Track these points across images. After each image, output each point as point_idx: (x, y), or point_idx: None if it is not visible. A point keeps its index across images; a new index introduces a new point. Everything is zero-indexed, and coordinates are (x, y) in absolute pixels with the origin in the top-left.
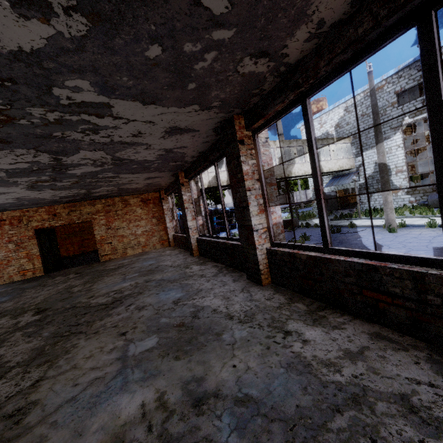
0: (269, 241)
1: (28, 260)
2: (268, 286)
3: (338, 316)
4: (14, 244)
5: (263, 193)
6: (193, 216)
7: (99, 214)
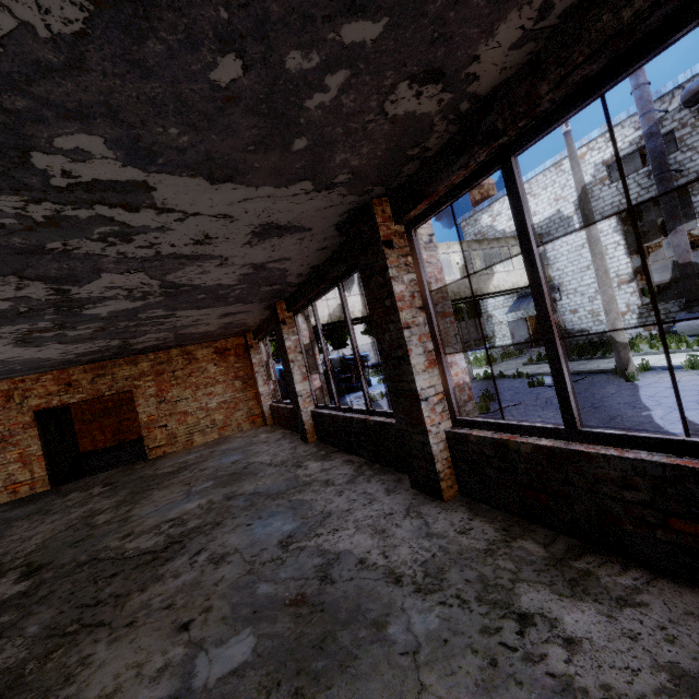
0: (449, 416)
1: (21, 465)
2: (455, 501)
3: (617, 572)
4: None
5: (432, 331)
6: (304, 374)
7: (145, 378)
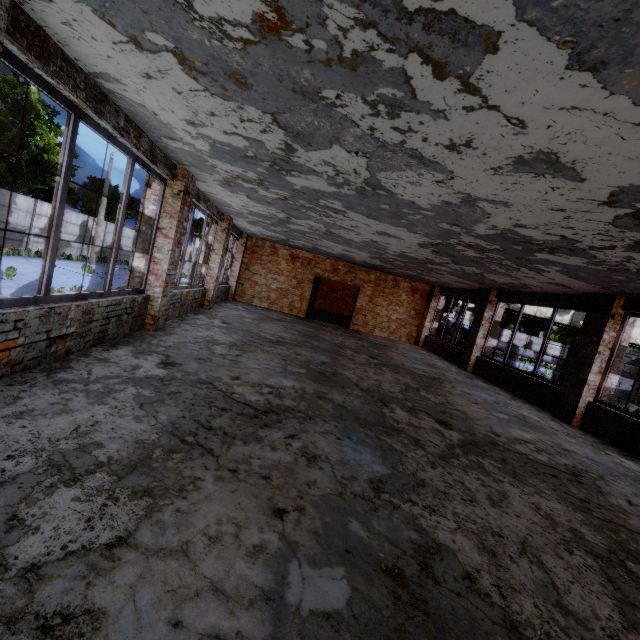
0: (593, 397)
1: (299, 299)
2: (576, 428)
3: None
4: (297, 281)
5: (609, 360)
6: (484, 335)
7: (369, 284)
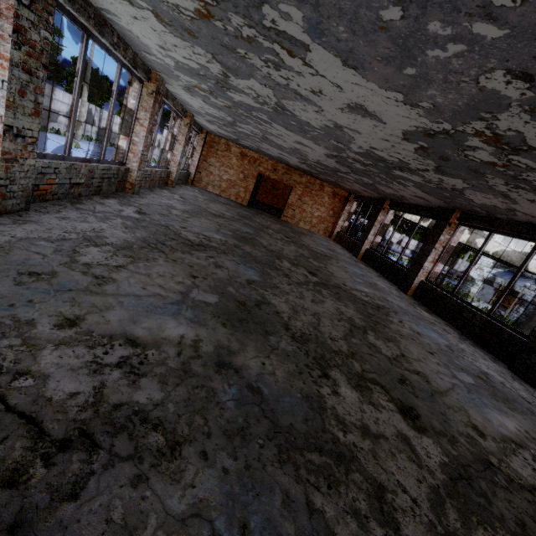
0: (425, 277)
1: (244, 190)
2: (409, 296)
3: (437, 317)
4: (243, 176)
5: (440, 254)
6: (375, 233)
7: (300, 185)
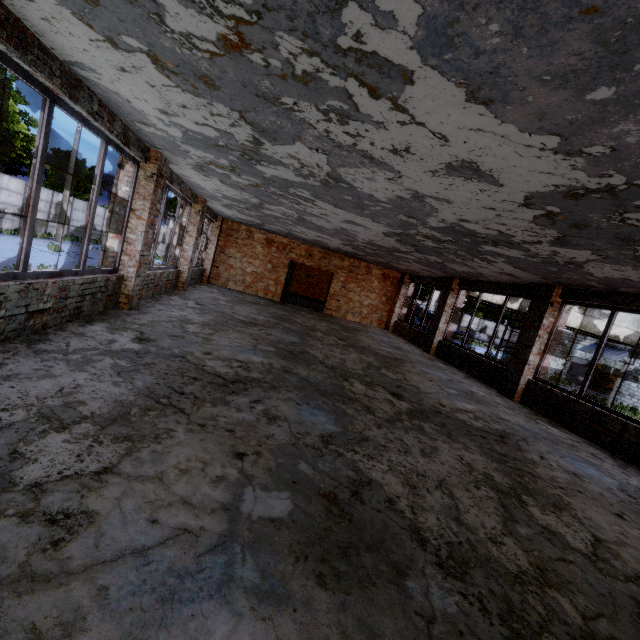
0: (533, 375)
1: (274, 283)
2: (517, 402)
3: (567, 431)
4: (272, 266)
5: (547, 343)
6: (447, 320)
7: (343, 270)
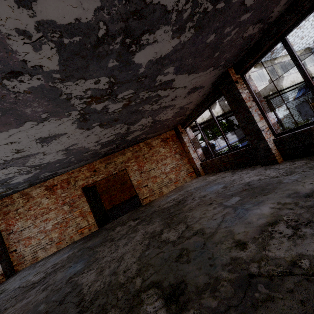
0: None
1: (82, 218)
2: None
3: None
4: (68, 205)
5: None
6: (259, 115)
7: (130, 161)
